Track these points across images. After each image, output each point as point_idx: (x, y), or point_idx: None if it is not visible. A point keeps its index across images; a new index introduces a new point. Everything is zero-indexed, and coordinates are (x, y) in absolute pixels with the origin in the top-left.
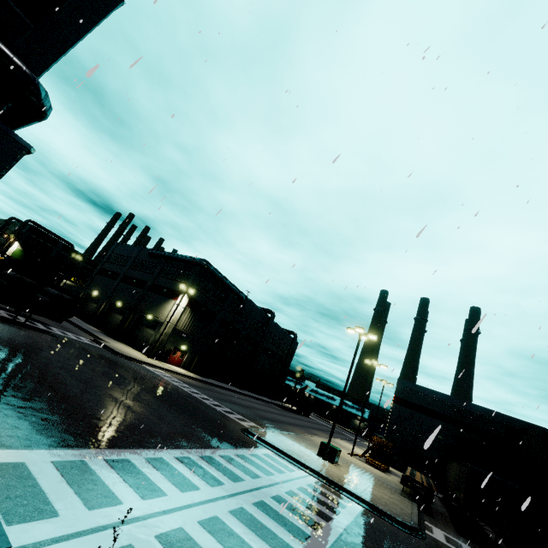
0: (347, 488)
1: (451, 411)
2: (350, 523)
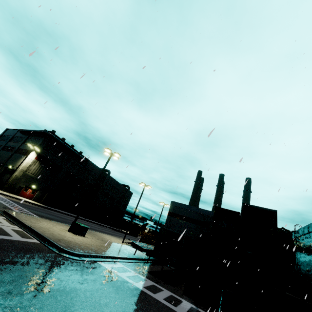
0: (42, 234)
1: (199, 217)
2: None
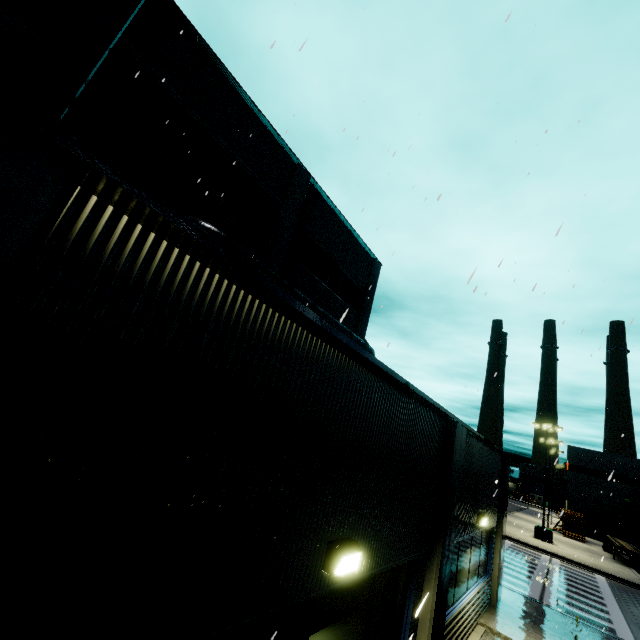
0: (584, 564)
1: (633, 473)
2: (610, 588)
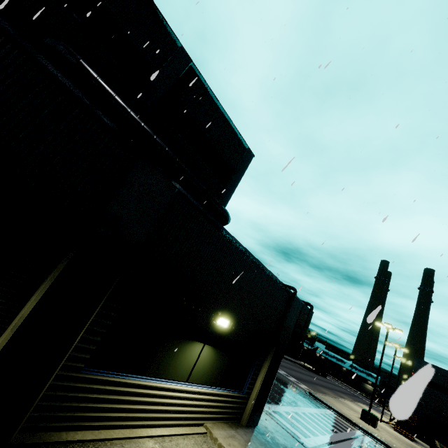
0: None
1: None
2: None
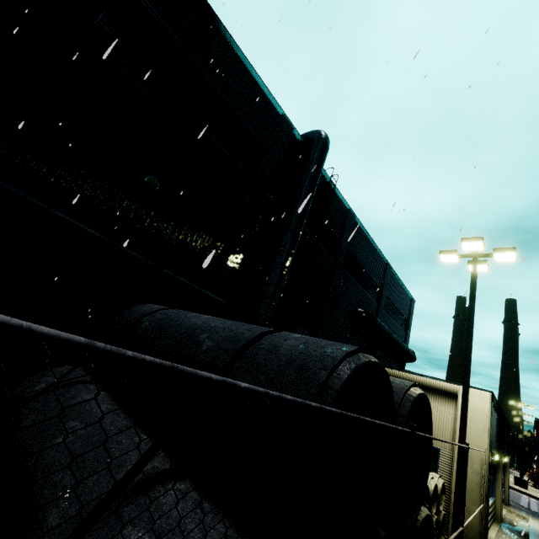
0: None
1: None
2: None
